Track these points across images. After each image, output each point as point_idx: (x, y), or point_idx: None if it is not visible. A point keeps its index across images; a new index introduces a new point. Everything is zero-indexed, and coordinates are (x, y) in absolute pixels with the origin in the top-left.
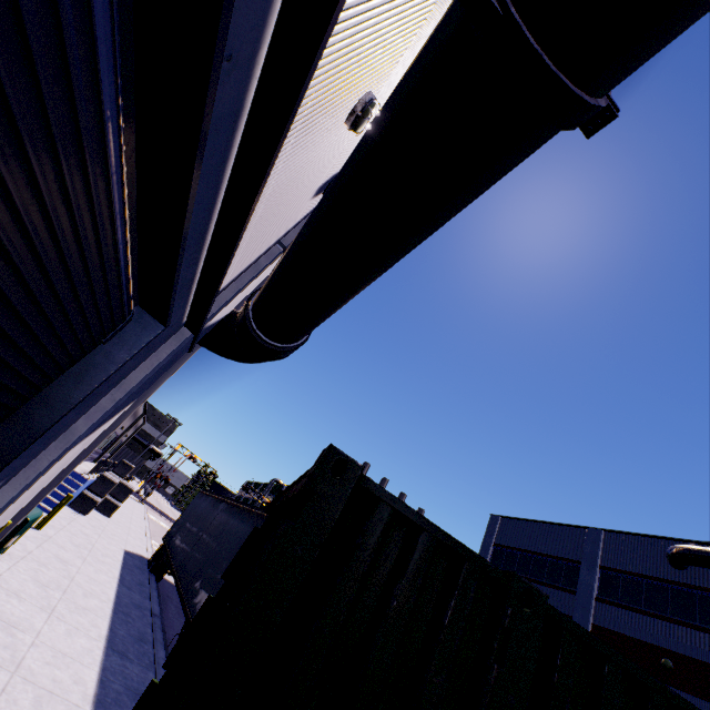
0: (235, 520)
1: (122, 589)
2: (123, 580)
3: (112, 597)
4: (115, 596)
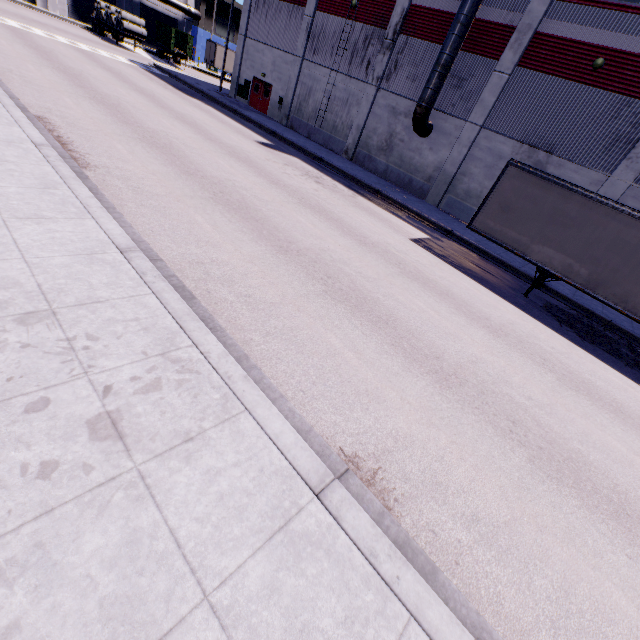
0: None
1: None
2: None
3: None
4: None
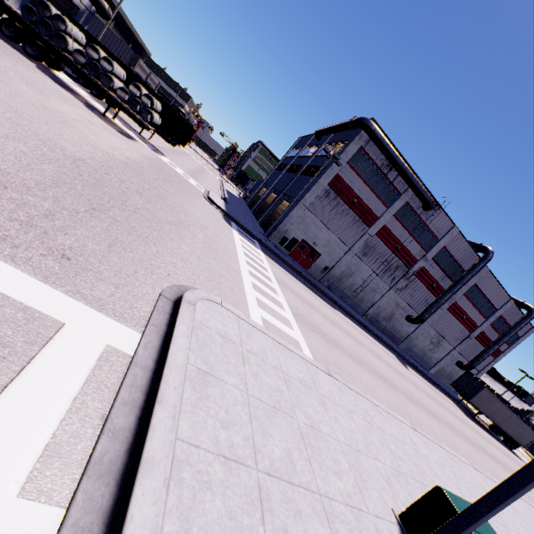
0: None
1: None
2: None
3: None
4: None
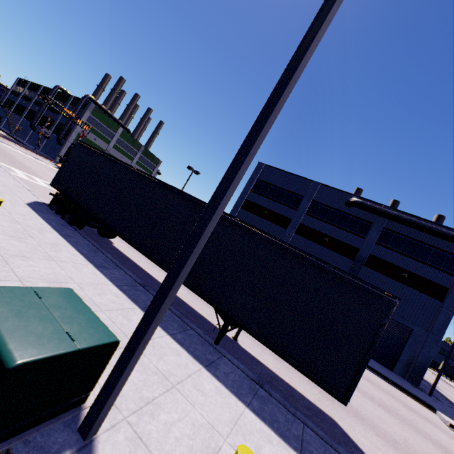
0: (225, 230)
1: (106, 274)
2: (89, 259)
3: (123, 295)
4: (120, 290)
